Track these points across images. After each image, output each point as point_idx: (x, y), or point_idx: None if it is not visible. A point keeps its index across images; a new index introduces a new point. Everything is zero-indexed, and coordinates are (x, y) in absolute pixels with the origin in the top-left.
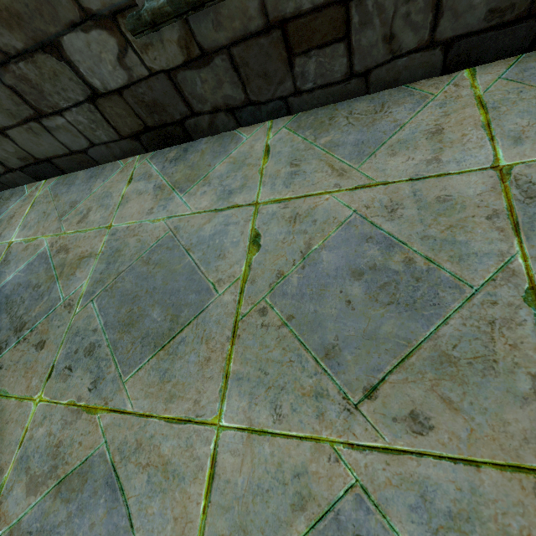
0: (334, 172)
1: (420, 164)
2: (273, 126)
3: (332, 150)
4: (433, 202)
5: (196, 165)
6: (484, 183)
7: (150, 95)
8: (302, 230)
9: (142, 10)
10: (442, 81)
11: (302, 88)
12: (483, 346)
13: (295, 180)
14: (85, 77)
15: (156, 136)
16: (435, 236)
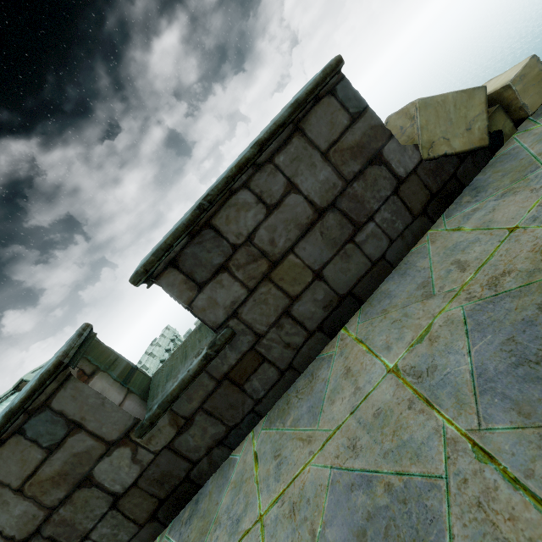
0: (304, 443)
1: (350, 398)
2: (254, 433)
3: (297, 425)
4: (373, 420)
5: (206, 511)
6: (391, 385)
7: (158, 471)
8: (303, 518)
9: (144, 420)
10: (334, 342)
11: (259, 397)
12: (494, 539)
13: (281, 470)
14: (109, 488)
15: (170, 504)
16: (390, 448)
